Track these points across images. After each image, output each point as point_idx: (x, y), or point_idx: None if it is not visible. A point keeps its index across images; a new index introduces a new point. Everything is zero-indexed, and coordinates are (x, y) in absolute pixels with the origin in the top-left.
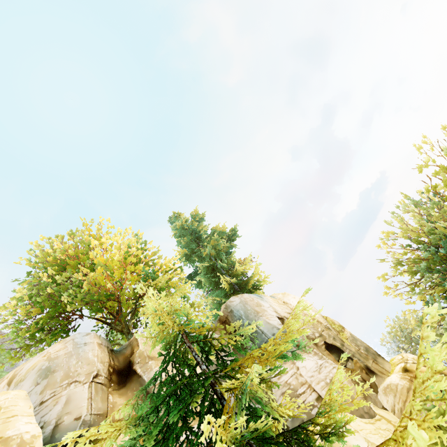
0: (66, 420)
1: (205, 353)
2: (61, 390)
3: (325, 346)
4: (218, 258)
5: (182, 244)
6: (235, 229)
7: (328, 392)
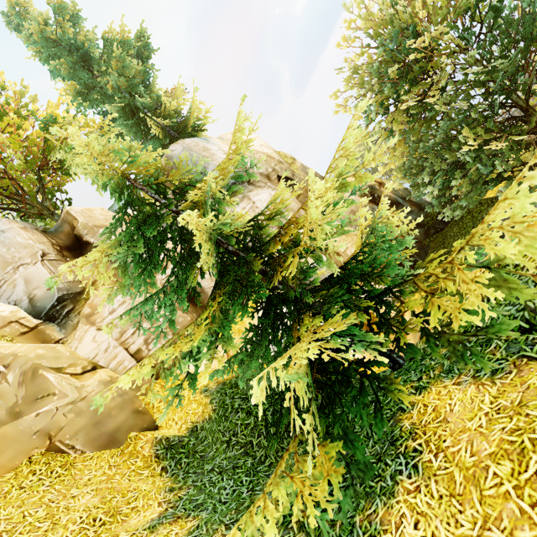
0: (38, 293)
1: (161, 191)
2: (11, 276)
3: (278, 179)
4: (133, 92)
5: (63, 74)
6: (145, 35)
7: (274, 195)
